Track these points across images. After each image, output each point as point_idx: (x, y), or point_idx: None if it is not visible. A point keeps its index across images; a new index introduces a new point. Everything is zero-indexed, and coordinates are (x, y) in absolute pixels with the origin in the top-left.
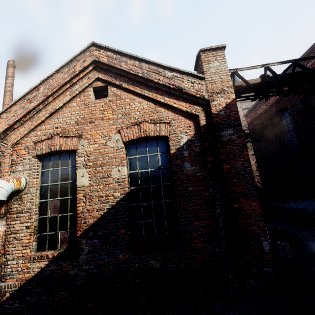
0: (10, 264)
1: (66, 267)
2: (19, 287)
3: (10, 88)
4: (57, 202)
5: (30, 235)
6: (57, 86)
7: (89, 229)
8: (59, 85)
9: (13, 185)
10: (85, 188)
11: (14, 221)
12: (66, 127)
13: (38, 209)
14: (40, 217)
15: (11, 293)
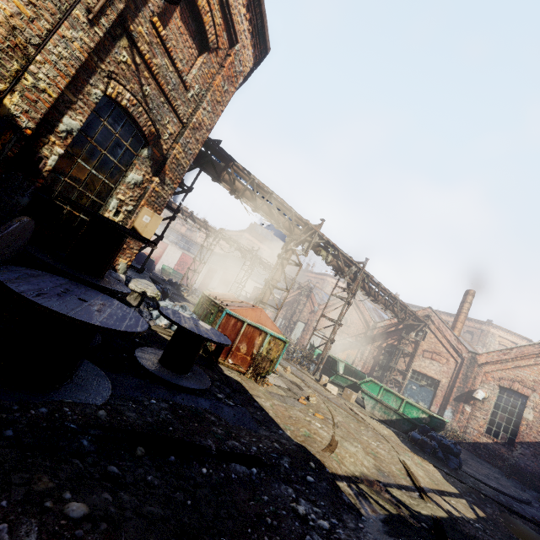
0: (469, 428)
1: (503, 451)
2: (473, 442)
3: (466, 311)
4: (504, 416)
5: (484, 422)
6: (526, 353)
7: (524, 442)
8: (528, 354)
9: (484, 395)
10: (528, 421)
11: (476, 410)
12: (524, 379)
13: (491, 413)
14: (491, 417)
15: (468, 441)
